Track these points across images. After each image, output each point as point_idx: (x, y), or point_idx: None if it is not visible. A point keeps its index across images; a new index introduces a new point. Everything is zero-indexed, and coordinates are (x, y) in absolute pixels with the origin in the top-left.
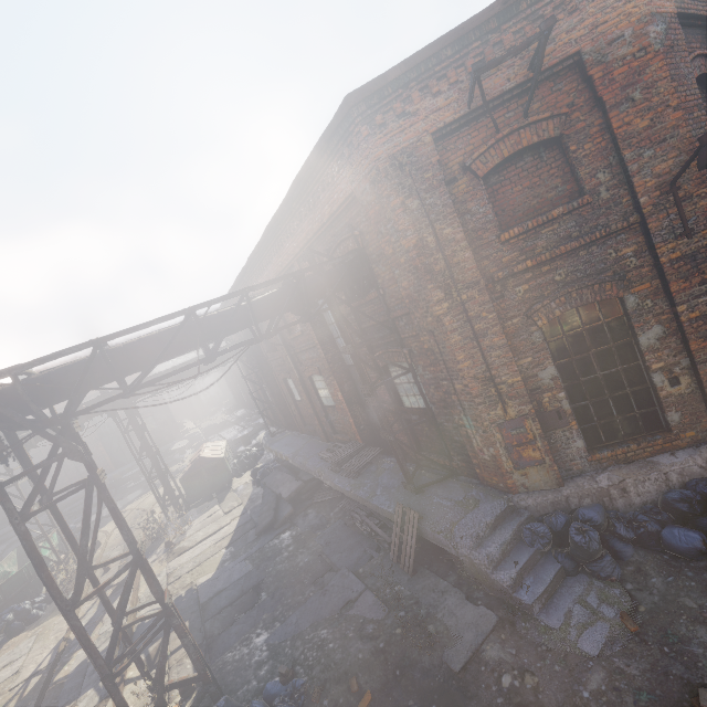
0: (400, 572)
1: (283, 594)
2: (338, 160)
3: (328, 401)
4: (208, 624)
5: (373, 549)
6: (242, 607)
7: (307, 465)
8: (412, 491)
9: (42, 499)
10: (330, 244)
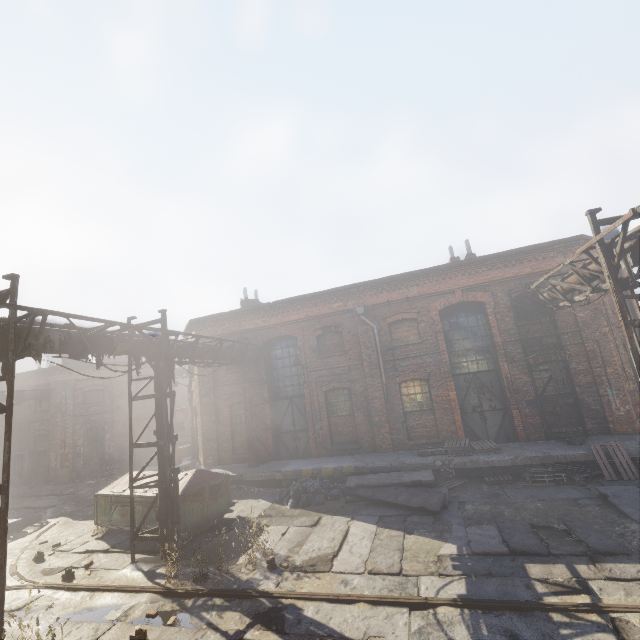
0: (629, 481)
1: (575, 517)
2: (554, 253)
3: (416, 405)
4: (559, 551)
5: (578, 486)
6: (557, 535)
7: (410, 461)
8: (581, 441)
9: (638, 320)
10: (512, 287)
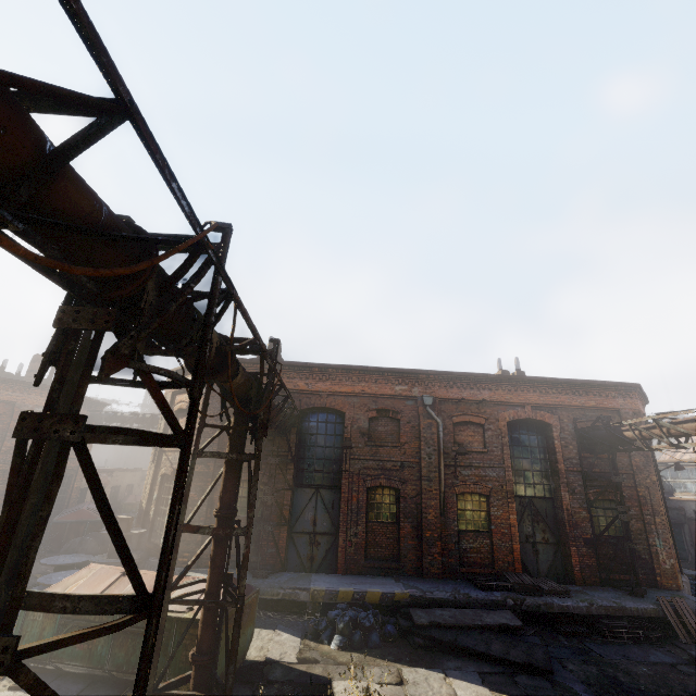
0: None
1: None
2: (615, 393)
3: (472, 524)
4: None
5: (657, 647)
6: None
7: (477, 595)
8: (643, 593)
9: None
10: (577, 416)
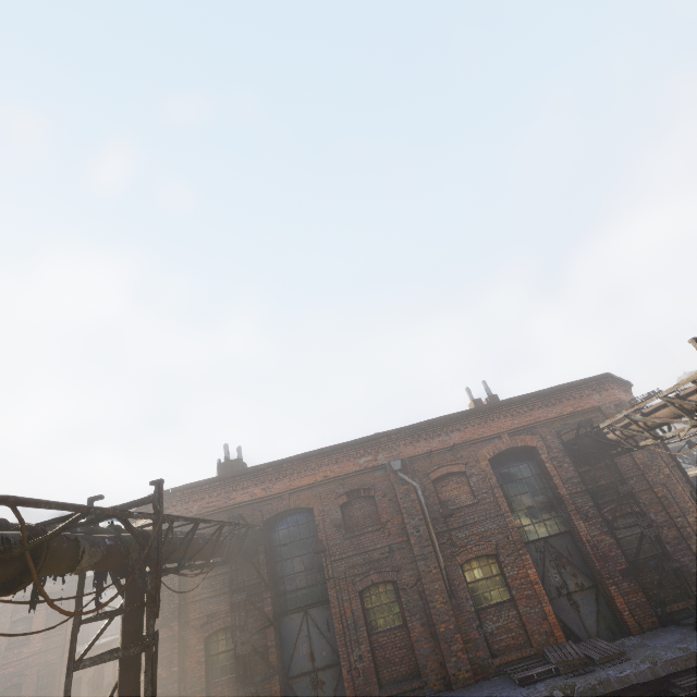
0: None
1: None
2: (589, 391)
3: (490, 597)
4: None
5: None
6: None
7: None
8: None
9: None
10: (559, 428)
